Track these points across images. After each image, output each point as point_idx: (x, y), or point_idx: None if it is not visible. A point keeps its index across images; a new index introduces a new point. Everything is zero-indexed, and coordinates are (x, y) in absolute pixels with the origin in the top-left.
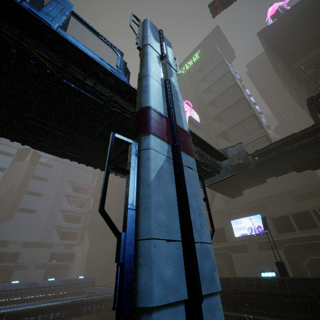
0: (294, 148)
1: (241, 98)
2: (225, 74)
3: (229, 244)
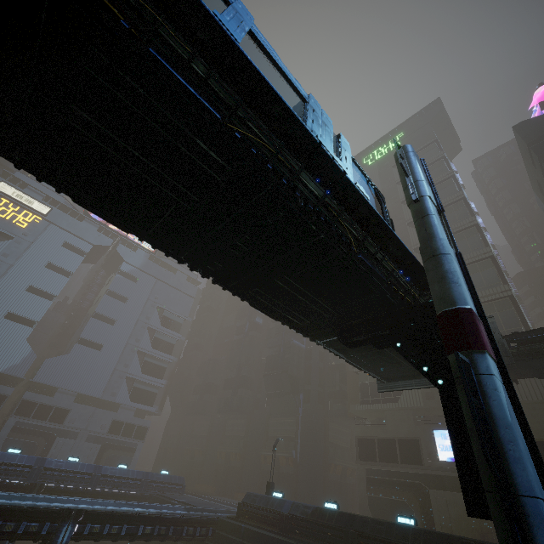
0: None
1: (471, 224)
2: (445, 179)
3: (427, 471)
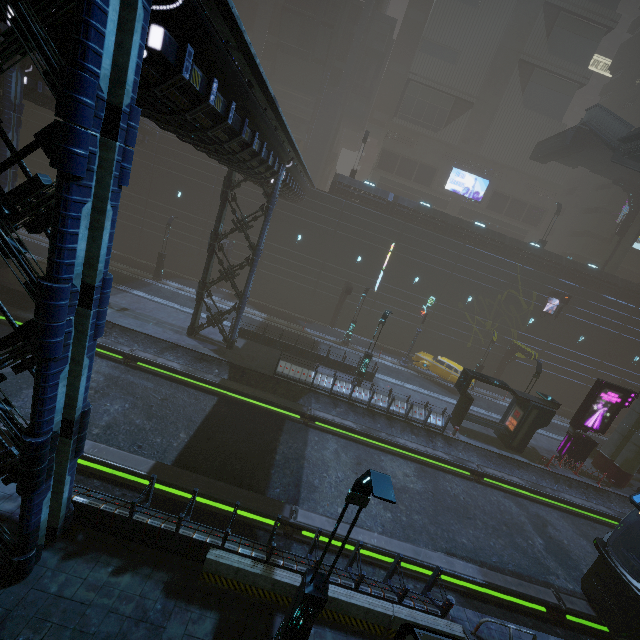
0: None
1: None
2: None
3: (430, 192)
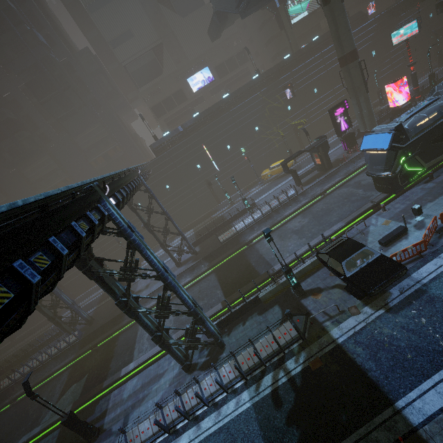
0: None
1: None
2: None
3: (191, 101)
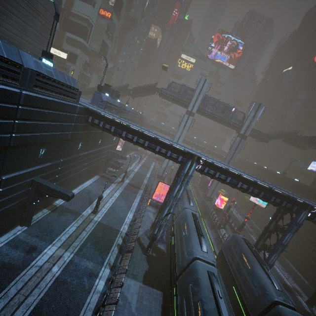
0: (314, 142)
1: None
2: None
3: (302, 171)
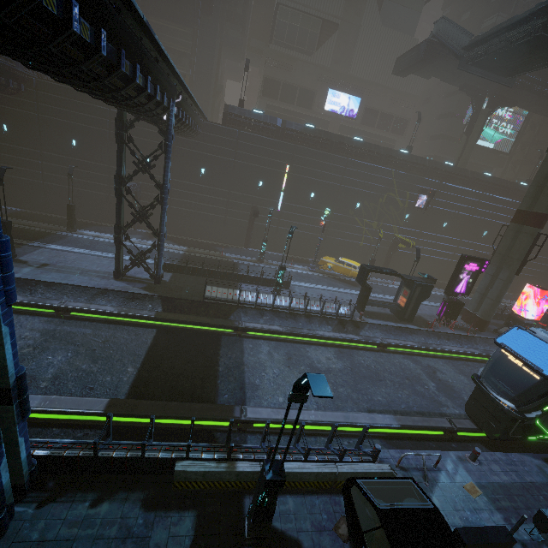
0: None
1: None
2: None
3: (313, 115)
